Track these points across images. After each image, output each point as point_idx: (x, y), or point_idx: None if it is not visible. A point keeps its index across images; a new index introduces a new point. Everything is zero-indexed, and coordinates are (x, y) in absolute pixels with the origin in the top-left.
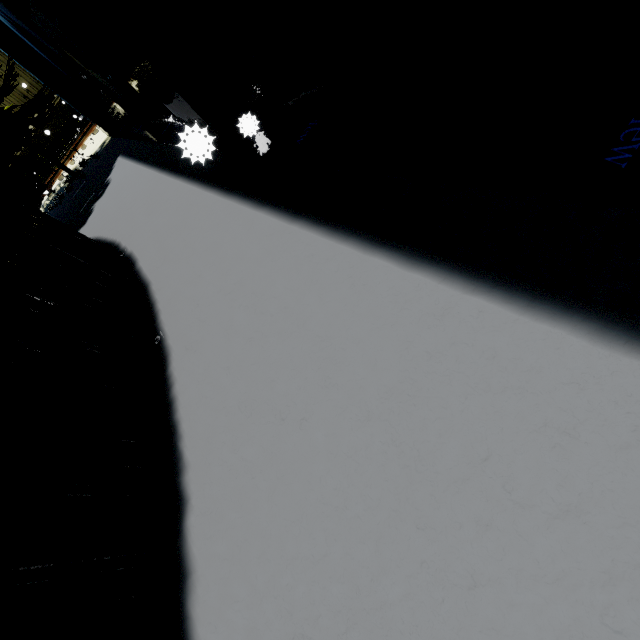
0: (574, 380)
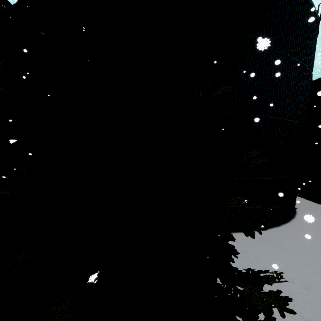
0: None
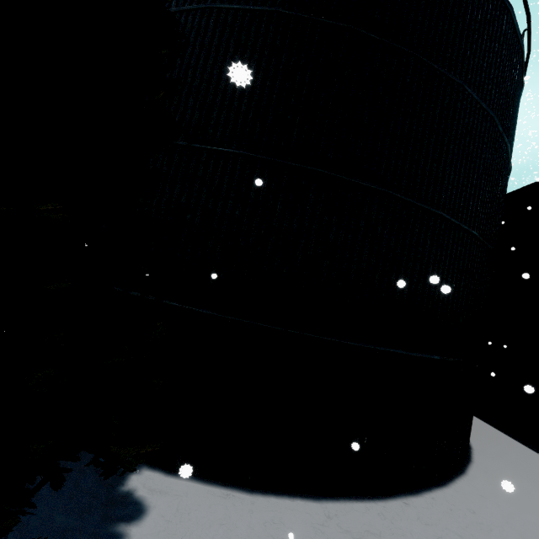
0: (538, 455)
